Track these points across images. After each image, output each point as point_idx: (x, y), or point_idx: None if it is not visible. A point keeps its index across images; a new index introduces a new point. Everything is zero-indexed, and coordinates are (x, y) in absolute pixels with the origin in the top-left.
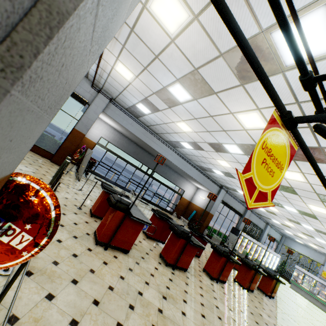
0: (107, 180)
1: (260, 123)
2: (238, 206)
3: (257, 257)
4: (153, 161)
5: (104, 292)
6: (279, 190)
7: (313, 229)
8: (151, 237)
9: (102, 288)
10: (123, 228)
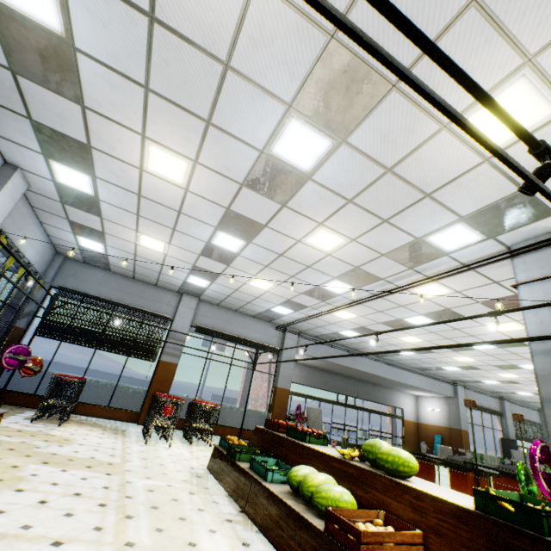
0: None
1: (518, 327)
2: (488, 402)
3: None
4: (347, 383)
5: None
6: None
7: None
8: None
9: None
10: None
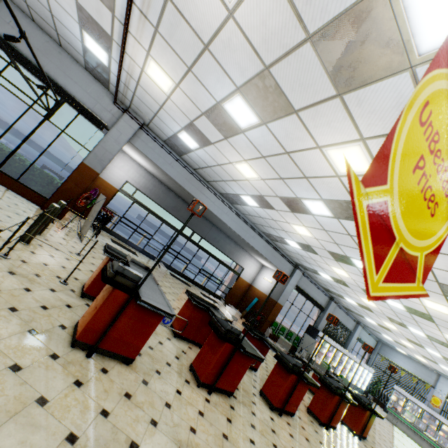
0: (131, 244)
1: (363, 164)
2: (318, 295)
3: (342, 371)
4: (200, 222)
5: None
6: None
7: (424, 336)
8: (180, 336)
9: (50, 439)
10: (124, 320)
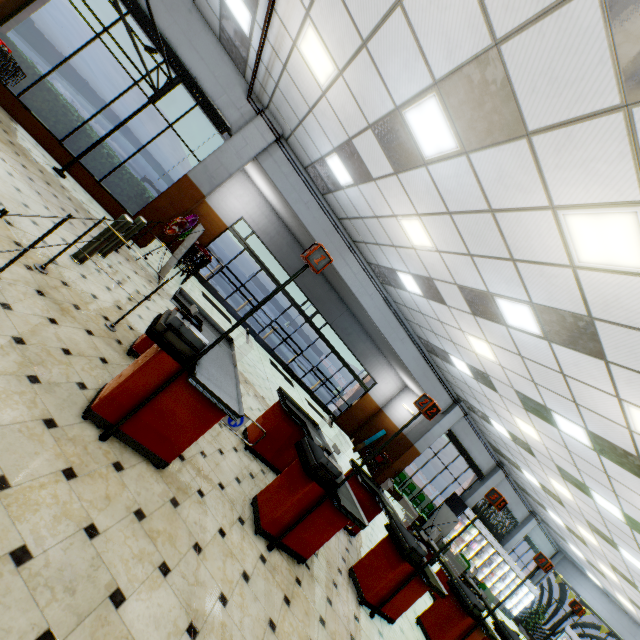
0: (228, 307)
1: (631, 251)
2: (480, 454)
3: (487, 577)
4: (330, 300)
5: None
6: (600, 453)
7: None
8: (254, 450)
9: None
10: (165, 401)
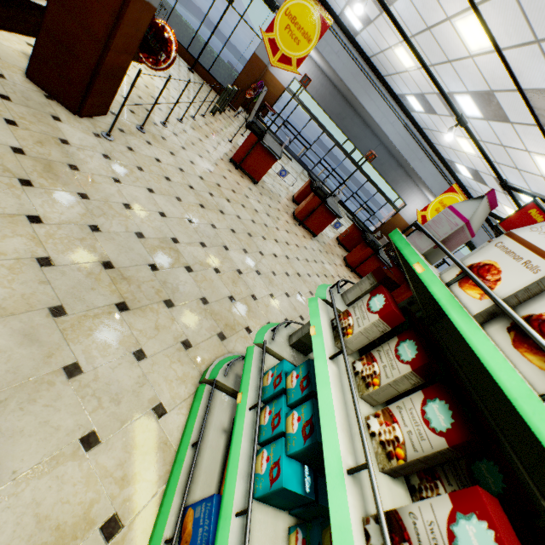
0: (290, 152)
1: (483, 38)
2: None
3: None
4: (365, 137)
5: (218, 174)
6: None
7: None
8: (296, 202)
9: (218, 172)
10: (254, 155)
